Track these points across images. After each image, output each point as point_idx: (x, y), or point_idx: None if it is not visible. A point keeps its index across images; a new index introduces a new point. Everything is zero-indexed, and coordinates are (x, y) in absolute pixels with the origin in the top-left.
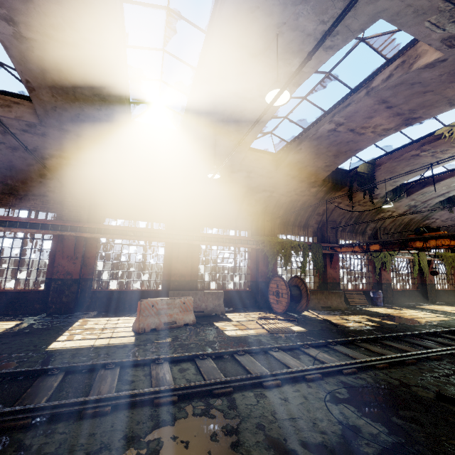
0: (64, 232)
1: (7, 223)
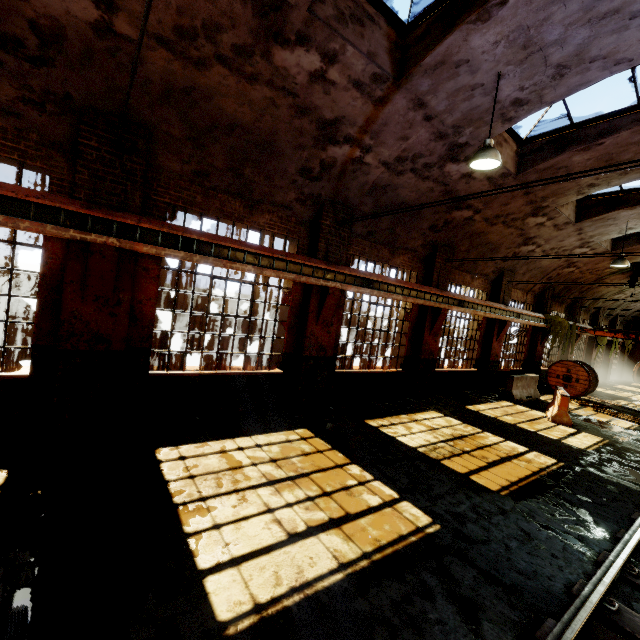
0: (441, 304)
1: (403, 290)
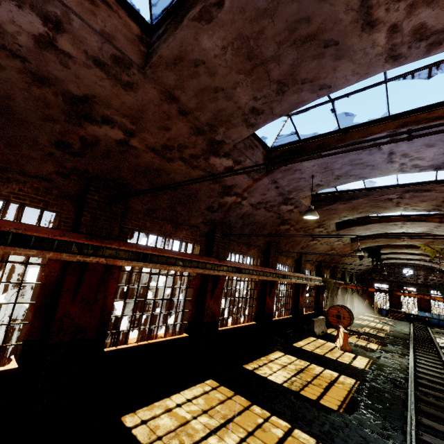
0: (275, 278)
1: (256, 272)
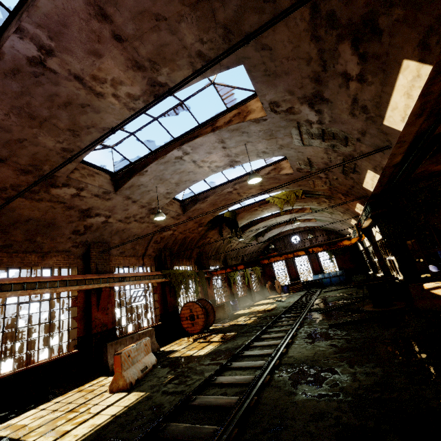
0: None
1: None
